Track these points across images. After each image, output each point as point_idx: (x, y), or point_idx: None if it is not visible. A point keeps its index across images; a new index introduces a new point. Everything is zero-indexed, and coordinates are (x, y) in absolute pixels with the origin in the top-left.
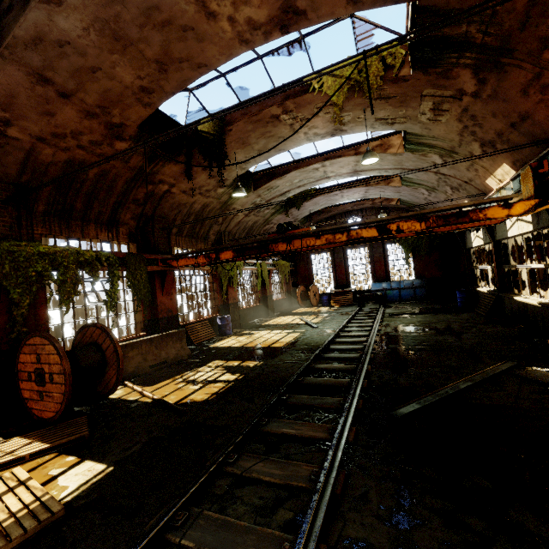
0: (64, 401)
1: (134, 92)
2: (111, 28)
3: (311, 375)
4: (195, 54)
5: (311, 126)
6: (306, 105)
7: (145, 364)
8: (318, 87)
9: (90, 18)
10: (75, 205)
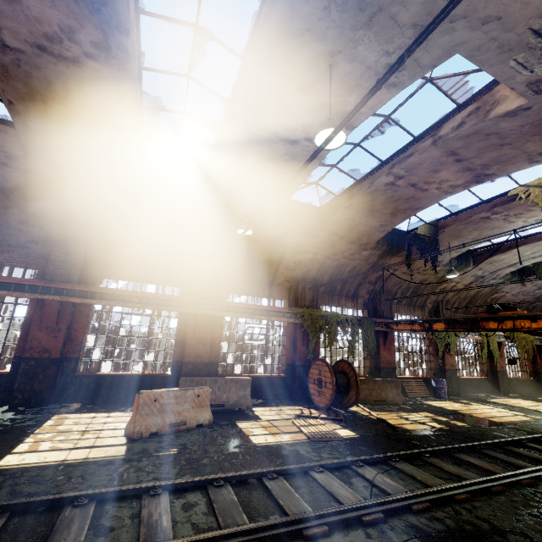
0: (331, 399)
1: (376, 228)
2: (368, 209)
3: (518, 448)
4: (414, 205)
5: (529, 216)
6: (516, 207)
7: (370, 397)
8: (525, 195)
9: (359, 209)
10: (336, 287)
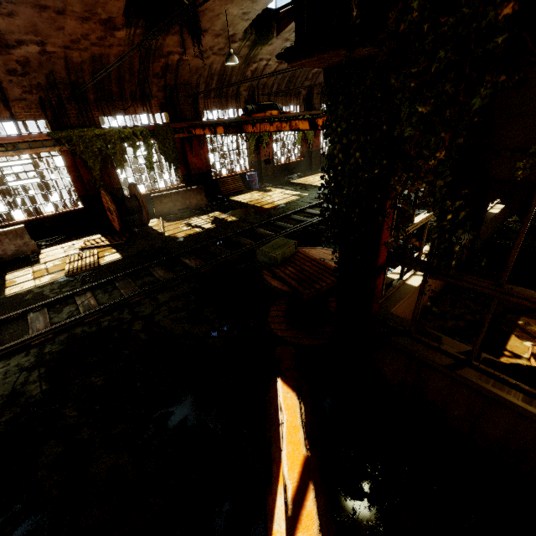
0: (119, 225)
1: None
2: None
3: (246, 235)
4: None
5: None
6: None
7: (175, 208)
8: None
9: None
10: (112, 89)
